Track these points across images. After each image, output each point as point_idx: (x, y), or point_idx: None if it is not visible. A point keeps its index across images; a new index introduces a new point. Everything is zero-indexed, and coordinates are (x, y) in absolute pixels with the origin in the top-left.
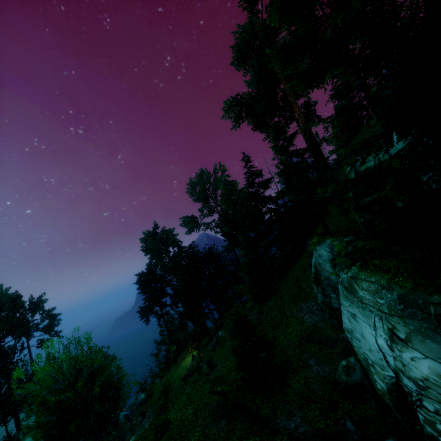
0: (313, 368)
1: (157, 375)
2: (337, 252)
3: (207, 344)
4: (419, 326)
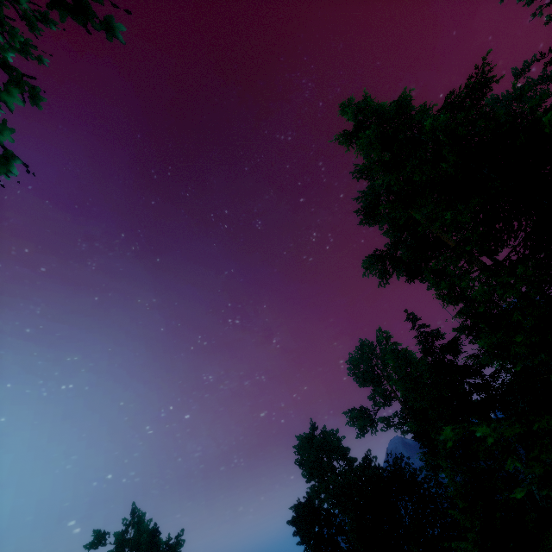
0: None
1: None
2: None
3: None
4: None
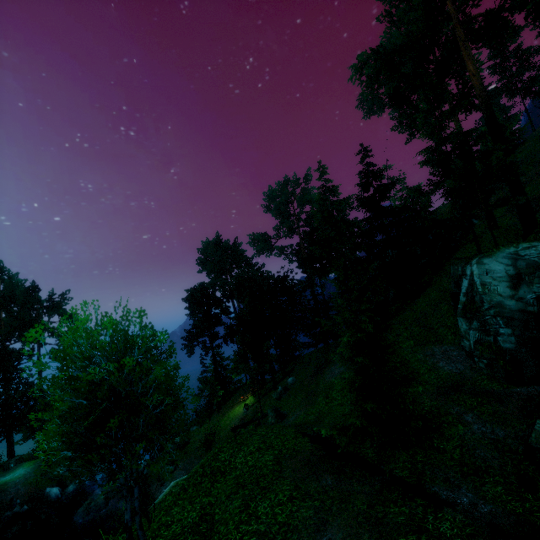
0: (474, 427)
1: (194, 422)
2: (527, 264)
3: (267, 393)
4: None
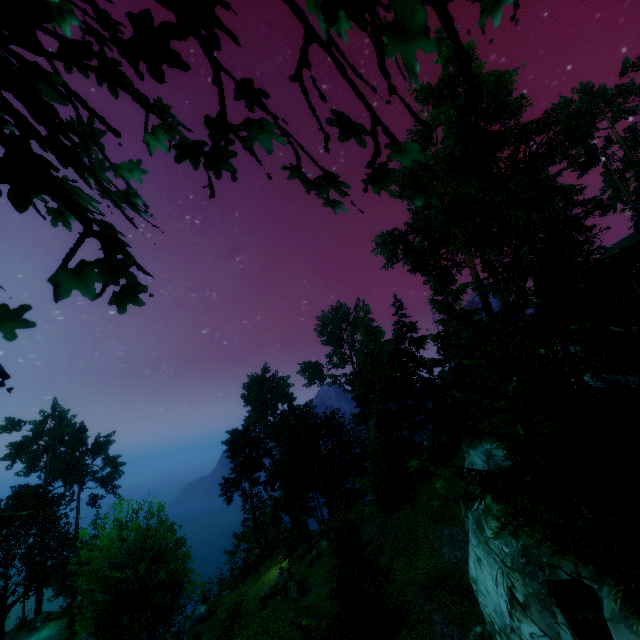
0: (438, 627)
1: (227, 584)
2: (494, 464)
3: (303, 556)
4: (539, 592)
